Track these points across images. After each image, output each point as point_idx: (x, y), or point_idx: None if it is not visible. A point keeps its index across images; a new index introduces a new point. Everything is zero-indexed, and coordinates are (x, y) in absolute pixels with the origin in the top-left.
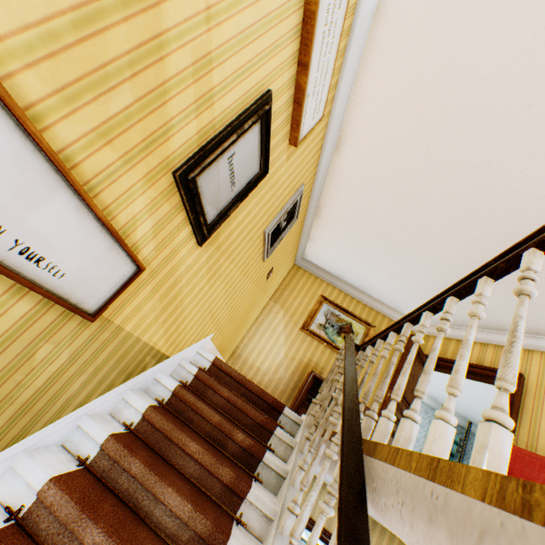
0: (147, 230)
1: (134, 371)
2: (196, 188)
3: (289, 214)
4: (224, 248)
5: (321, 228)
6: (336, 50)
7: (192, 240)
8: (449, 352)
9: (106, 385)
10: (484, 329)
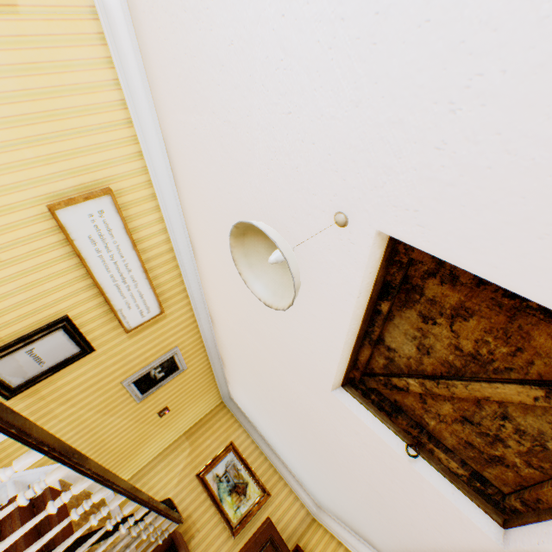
0: None
1: None
2: None
3: (168, 366)
4: (53, 397)
5: (230, 376)
6: (149, 284)
7: None
8: None
9: None
10: (360, 535)
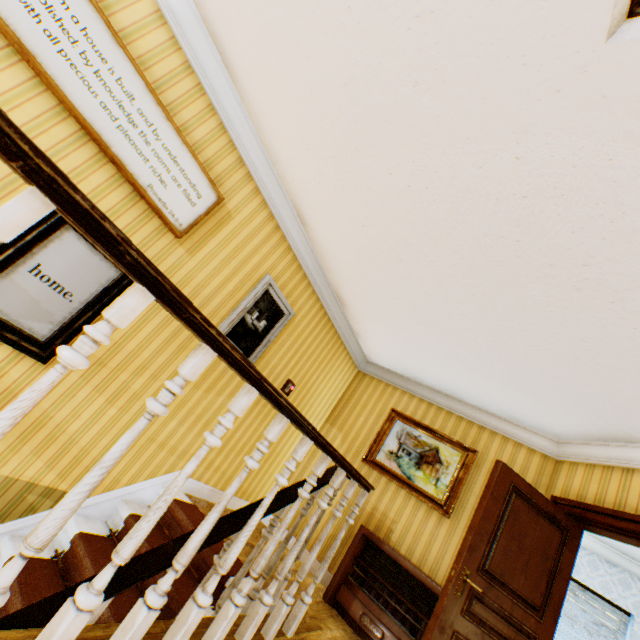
0: None
1: (12, 512)
2: None
3: (266, 310)
4: (117, 362)
5: (357, 319)
6: (177, 134)
7: (28, 359)
8: (609, 493)
9: None
10: None
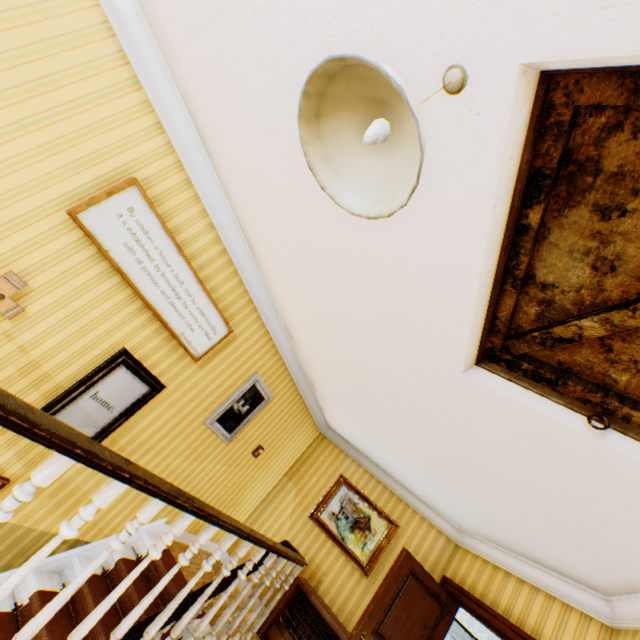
0: (10, 457)
1: None
2: None
3: (251, 398)
4: (133, 447)
5: (324, 400)
6: (208, 297)
7: None
8: (480, 582)
9: (2, 565)
10: (522, 555)
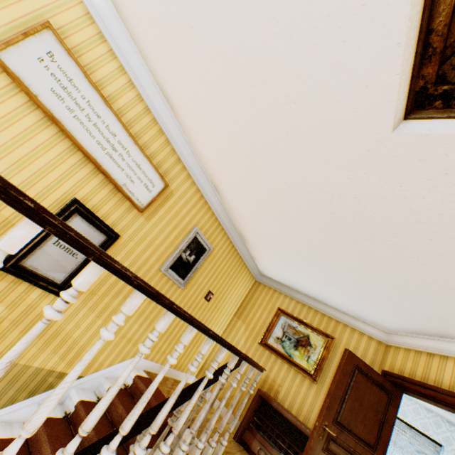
0: None
1: (39, 389)
2: (24, 268)
3: (195, 249)
4: (103, 291)
5: (254, 249)
6: (140, 151)
7: (51, 295)
8: (418, 369)
9: (7, 399)
10: (454, 338)
